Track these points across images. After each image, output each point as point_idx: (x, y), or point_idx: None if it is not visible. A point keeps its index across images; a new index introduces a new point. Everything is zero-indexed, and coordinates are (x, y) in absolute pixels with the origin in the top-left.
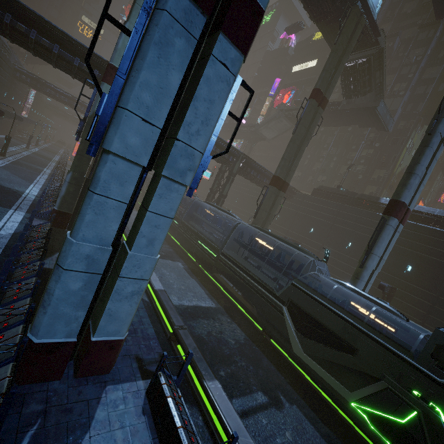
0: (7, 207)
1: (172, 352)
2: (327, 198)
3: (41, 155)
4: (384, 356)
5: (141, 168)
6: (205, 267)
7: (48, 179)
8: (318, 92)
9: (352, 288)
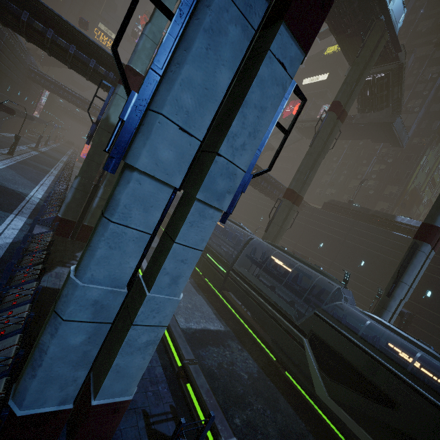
0: (8, 212)
1: (181, 393)
2: (339, 212)
3: (50, 155)
4: (436, 418)
5: (172, 189)
6: (212, 282)
7: (54, 180)
8: (338, 105)
9: (387, 324)
